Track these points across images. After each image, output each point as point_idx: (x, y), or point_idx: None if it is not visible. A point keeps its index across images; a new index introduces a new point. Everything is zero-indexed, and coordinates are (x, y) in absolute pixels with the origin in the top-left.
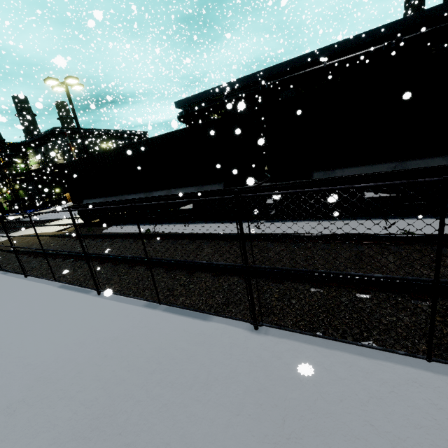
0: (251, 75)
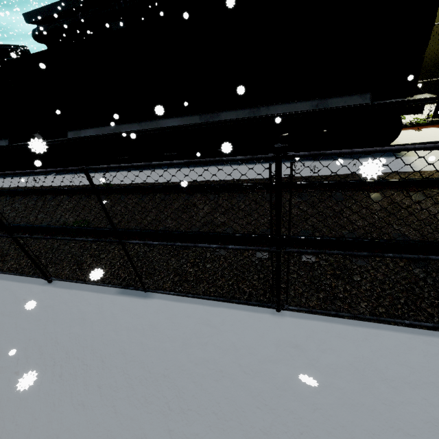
0: None
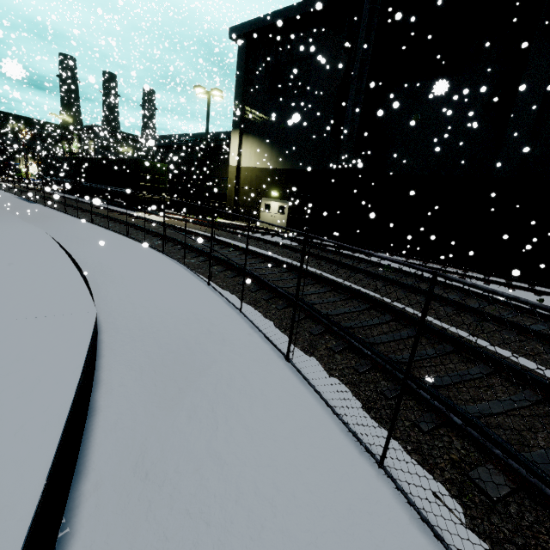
0: (186, 135)
